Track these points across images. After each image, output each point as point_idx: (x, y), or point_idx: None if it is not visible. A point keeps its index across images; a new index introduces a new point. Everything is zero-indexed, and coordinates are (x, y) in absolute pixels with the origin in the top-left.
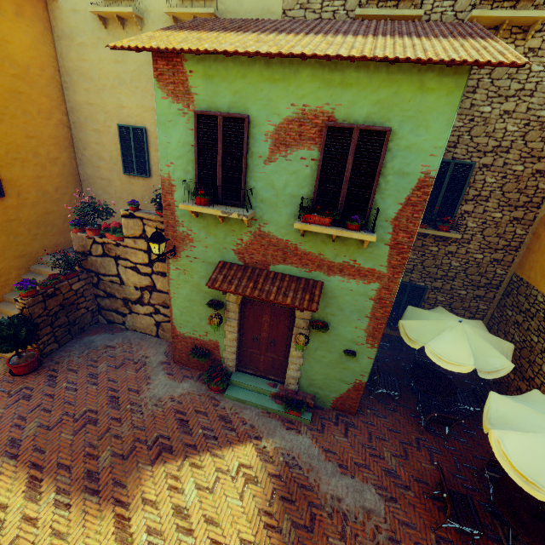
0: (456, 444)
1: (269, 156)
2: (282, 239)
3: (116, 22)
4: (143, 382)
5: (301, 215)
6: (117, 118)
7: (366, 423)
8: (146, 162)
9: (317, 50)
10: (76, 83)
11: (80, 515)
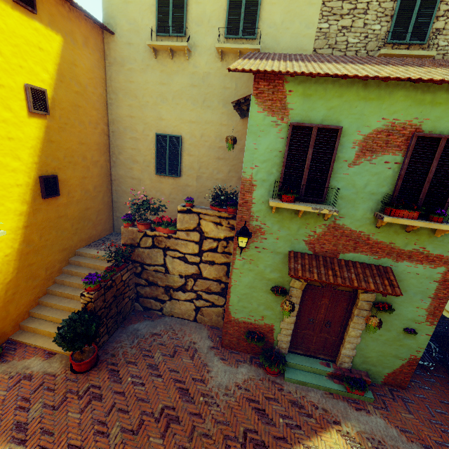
0: None
1: (354, 160)
2: (355, 231)
3: (165, 53)
4: (203, 370)
5: (390, 210)
6: (155, 128)
7: (418, 397)
8: (177, 164)
9: (427, 76)
10: (120, 100)
11: None
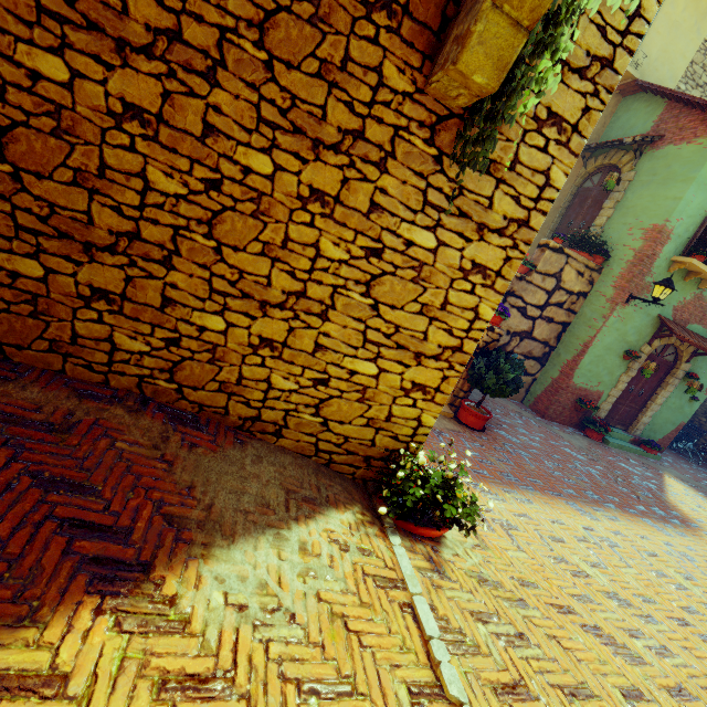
0: (702, 466)
1: None
2: None
3: None
4: (557, 436)
5: None
6: None
7: (670, 458)
8: None
9: None
10: None
11: (695, 538)
